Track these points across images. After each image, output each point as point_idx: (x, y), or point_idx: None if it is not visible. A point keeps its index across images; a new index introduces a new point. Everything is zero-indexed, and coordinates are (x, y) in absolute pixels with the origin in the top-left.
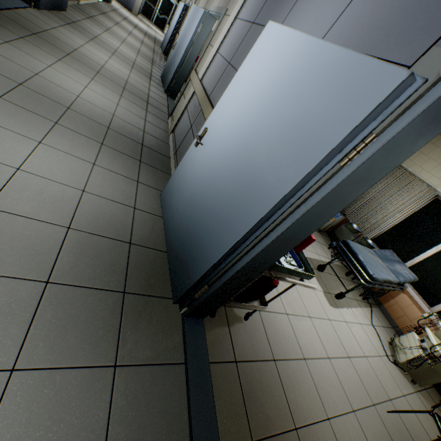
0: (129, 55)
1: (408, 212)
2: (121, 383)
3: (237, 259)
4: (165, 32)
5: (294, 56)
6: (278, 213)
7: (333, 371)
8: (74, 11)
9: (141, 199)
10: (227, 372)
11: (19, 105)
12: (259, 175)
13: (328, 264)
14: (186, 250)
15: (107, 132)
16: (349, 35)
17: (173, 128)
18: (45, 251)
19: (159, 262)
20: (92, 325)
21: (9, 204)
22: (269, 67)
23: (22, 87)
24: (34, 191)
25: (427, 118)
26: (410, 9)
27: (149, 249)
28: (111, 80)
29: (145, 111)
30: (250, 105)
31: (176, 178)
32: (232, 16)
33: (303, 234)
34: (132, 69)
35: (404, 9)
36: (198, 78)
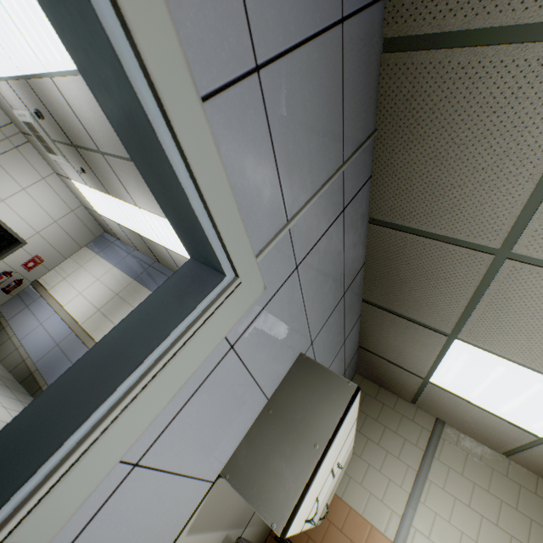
0: None
1: None
2: None
3: None
4: None
5: None
6: None
7: None
8: None
9: None
10: None
11: None
12: None
13: None
14: None
15: None
16: None
17: None
18: None
19: None
20: None
21: None
22: None
23: None
24: None
25: (185, 278)
26: None
27: None
28: None
29: None
30: None
31: None
32: None
33: None
34: None
35: None
36: None
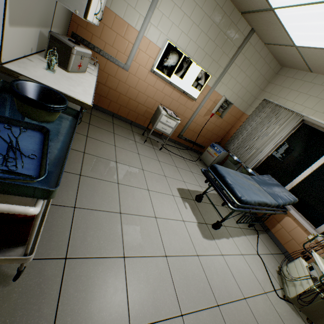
0: None
1: (280, 139)
2: None
3: None
4: None
5: None
6: None
7: None
8: None
9: None
10: None
11: None
12: None
13: (211, 195)
14: None
15: None
16: None
17: None
18: None
19: None
20: None
21: None
22: None
23: None
24: None
25: None
26: None
27: None
28: None
29: None
30: None
31: None
32: None
33: None
34: None
35: None
36: None
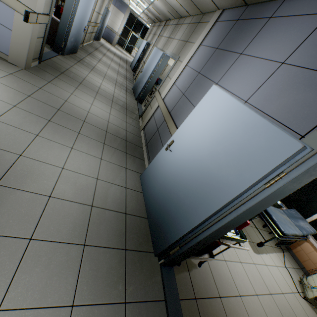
0: (113, 76)
1: None
2: (130, 315)
3: (200, 232)
4: (132, 54)
5: (232, 112)
6: (226, 208)
7: (261, 305)
8: (80, 51)
9: (129, 180)
10: (190, 306)
11: (59, 124)
12: (213, 181)
13: None
14: (162, 220)
15: (106, 135)
16: (264, 104)
17: (144, 127)
18: (81, 223)
19: (143, 226)
20: (110, 274)
21: (60, 193)
22: (215, 113)
23: (59, 111)
24: (72, 182)
25: (315, 168)
26: (300, 101)
27: (137, 217)
28: (104, 96)
29: (125, 115)
30: (204, 134)
31: (151, 168)
32: (184, 63)
33: (242, 220)
34: (115, 86)
35: (296, 100)
36: (161, 98)
